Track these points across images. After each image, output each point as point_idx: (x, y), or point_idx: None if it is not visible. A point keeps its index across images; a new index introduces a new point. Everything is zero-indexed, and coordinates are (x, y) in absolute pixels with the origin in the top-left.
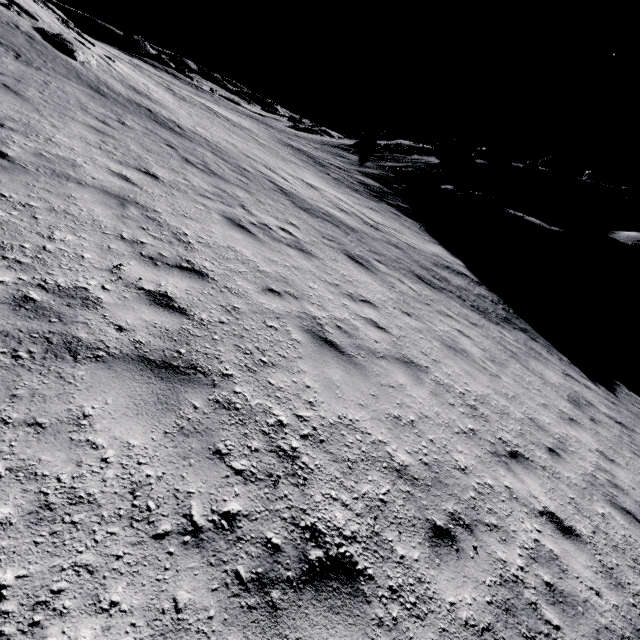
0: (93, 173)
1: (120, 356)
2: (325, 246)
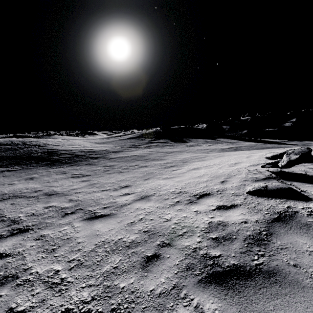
0: None
1: None
2: None
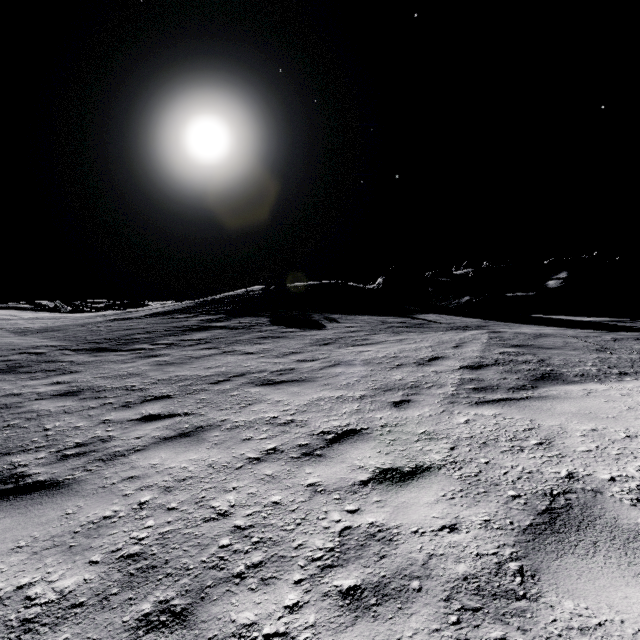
0: None
1: None
2: None
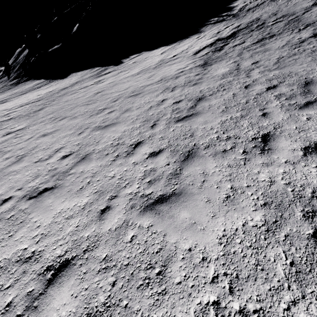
0: None
1: None
2: None
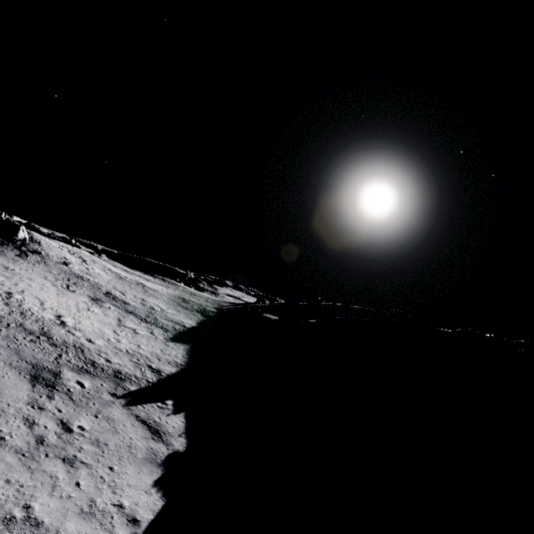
0: (29, 274)
1: (3, 278)
2: (87, 295)
